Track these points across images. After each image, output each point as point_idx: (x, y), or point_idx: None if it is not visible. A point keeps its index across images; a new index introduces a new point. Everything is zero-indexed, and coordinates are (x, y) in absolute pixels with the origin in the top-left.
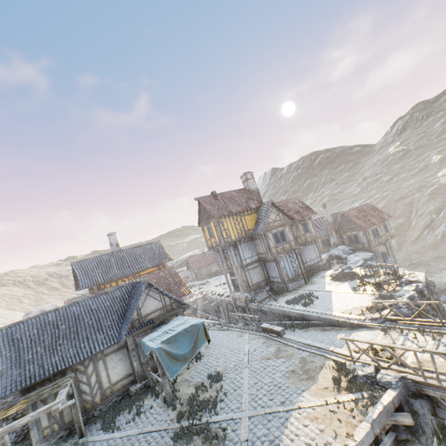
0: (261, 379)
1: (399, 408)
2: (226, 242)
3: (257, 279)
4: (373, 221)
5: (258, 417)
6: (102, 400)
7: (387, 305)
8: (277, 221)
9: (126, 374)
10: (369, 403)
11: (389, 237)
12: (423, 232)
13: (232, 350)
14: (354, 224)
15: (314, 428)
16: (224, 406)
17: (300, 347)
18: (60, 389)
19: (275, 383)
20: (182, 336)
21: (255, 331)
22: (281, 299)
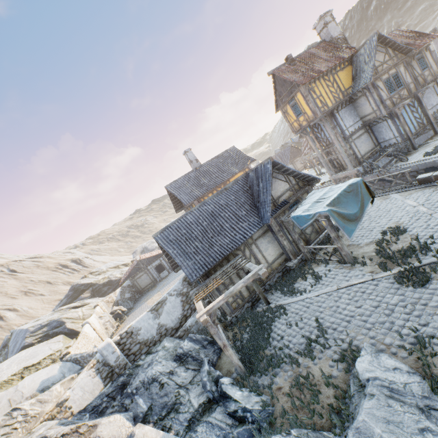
0: None
1: None
2: (322, 112)
3: (365, 149)
4: None
5: None
6: (266, 277)
7: None
8: (386, 62)
9: (278, 254)
10: None
11: None
12: None
13: (388, 210)
14: None
15: None
16: None
17: None
18: (245, 264)
19: None
20: (344, 198)
21: (405, 188)
22: (411, 157)
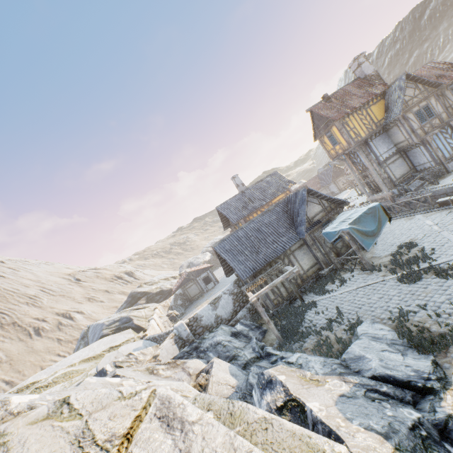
0: None
1: None
2: (356, 142)
3: (400, 173)
4: None
5: None
6: (302, 282)
7: None
8: (417, 96)
9: (312, 264)
10: None
11: None
12: None
13: (409, 229)
14: None
15: None
16: (439, 256)
17: None
18: (284, 267)
19: None
20: (364, 218)
21: (428, 210)
22: (443, 181)
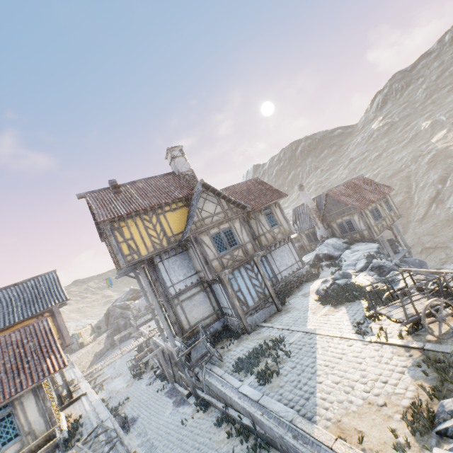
0: None
1: None
2: (129, 261)
3: (199, 315)
4: (370, 198)
5: None
6: None
7: None
8: (218, 214)
9: None
10: None
11: (395, 218)
12: (430, 207)
13: None
14: (344, 205)
15: None
16: None
17: None
18: None
19: None
20: None
21: None
22: (233, 352)
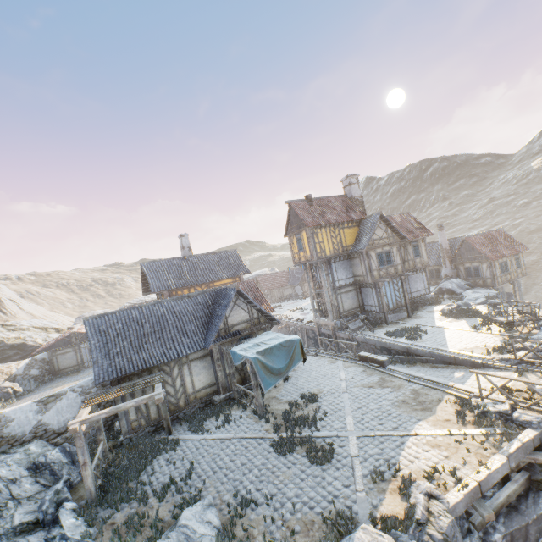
0: (365, 405)
1: (538, 448)
2: (319, 257)
3: (349, 306)
4: (503, 253)
5: (367, 437)
6: (185, 404)
7: (522, 347)
8: (384, 238)
9: (209, 383)
10: (504, 439)
11: (520, 275)
12: None
13: (325, 375)
14: (477, 253)
15: (437, 454)
16: (325, 425)
17: (410, 379)
18: (155, 383)
19: (383, 410)
20: (277, 350)
21: (350, 359)
22: (379, 330)
